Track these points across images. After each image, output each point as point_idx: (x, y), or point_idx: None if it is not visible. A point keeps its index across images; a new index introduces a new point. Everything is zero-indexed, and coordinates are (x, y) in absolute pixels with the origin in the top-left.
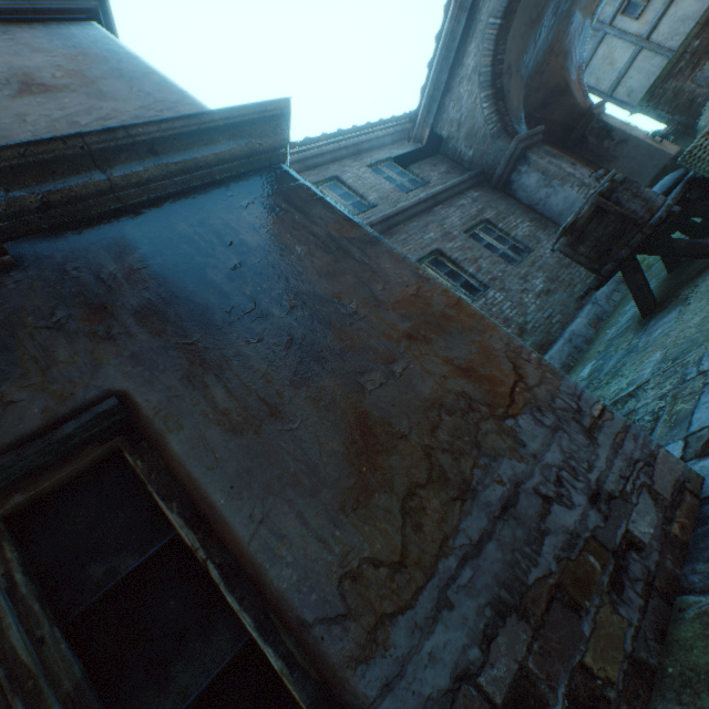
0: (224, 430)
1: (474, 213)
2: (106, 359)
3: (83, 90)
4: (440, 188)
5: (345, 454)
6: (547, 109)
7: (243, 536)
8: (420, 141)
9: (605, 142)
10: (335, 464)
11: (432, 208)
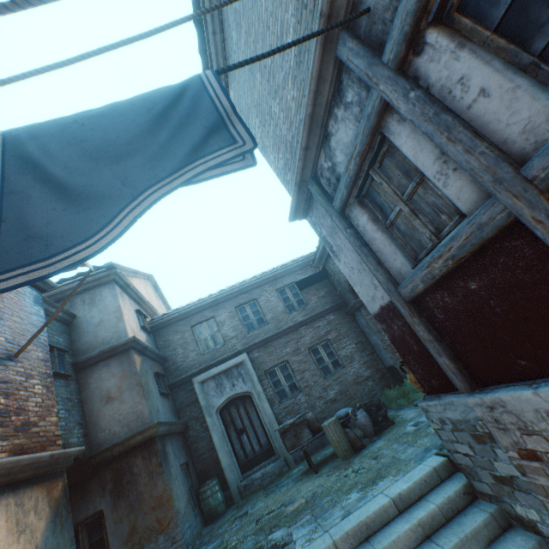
0: (114, 522)
1: (323, 333)
2: (103, 501)
3: (119, 398)
4: (306, 318)
5: (128, 532)
6: None
7: (110, 542)
8: (318, 267)
9: None
10: (126, 534)
11: (298, 328)
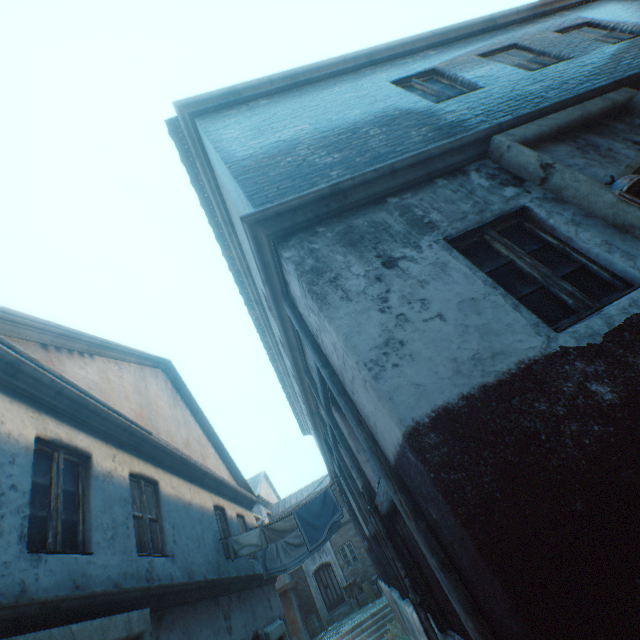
0: None
1: None
2: None
3: None
4: None
5: None
6: None
7: None
8: None
9: None
10: None
11: None
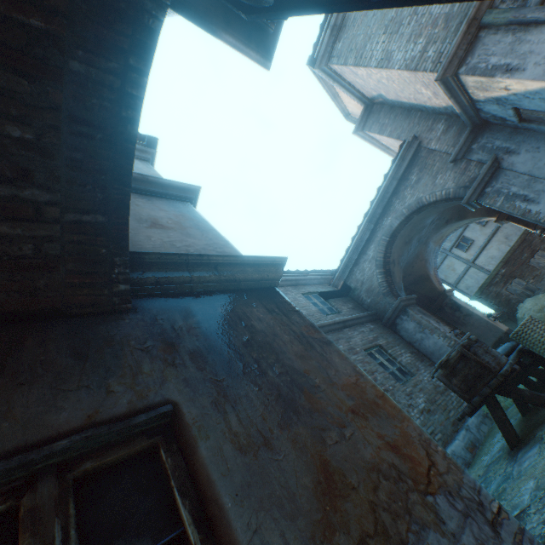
0: (234, 447)
1: (371, 338)
2: (170, 377)
3: (180, 231)
4: (348, 317)
5: (314, 490)
6: (417, 285)
7: (241, 540)
8: (336, 286)
9: (456, 312)
10: (307, 497)
11: (342, 328)
